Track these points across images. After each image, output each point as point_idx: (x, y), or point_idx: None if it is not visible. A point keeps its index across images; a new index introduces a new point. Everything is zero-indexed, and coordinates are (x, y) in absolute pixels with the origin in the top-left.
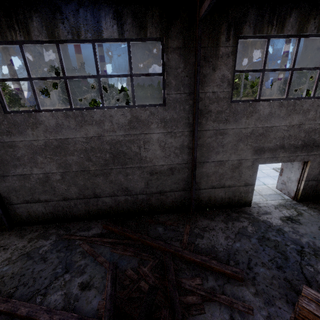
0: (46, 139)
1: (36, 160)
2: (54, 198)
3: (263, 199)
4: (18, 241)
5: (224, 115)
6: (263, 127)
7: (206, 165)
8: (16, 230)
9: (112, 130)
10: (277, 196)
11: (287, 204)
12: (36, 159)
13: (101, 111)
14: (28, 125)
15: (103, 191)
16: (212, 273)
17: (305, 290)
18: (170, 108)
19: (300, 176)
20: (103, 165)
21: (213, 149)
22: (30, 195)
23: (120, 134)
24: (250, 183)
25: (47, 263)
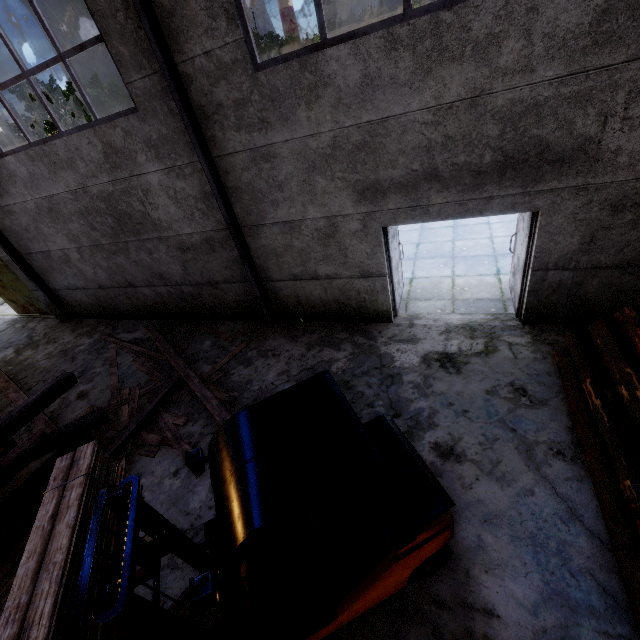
0: (34, 199)
1: (43, 231)
2: (89, 285)
3: (445, 310)
4: (68, 335)
5: (253, 110)
6: (359, 124)
7: (264, 232)
8: (75, 322)
9: (92, 174)
10: (493, 305)
11: (485, 327)
12: (42, 230)
13: (62, 143)
14: (6, 179)
15: (134, 277)
16: (209, 416)
17: (86, 446)
18: (148, 115)
19: (527, 257)
20: (113, 236)
21: (263, 197)
22: (65, 280)
23: (105, 180)
24: (374, 271)
25: (72, 364)
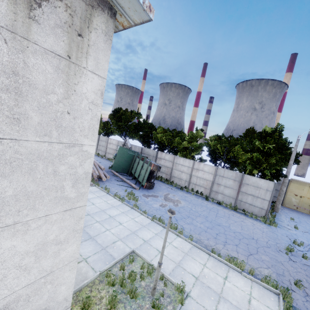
0: None
1: None
2: None
3: None
4: None
5: None
6: None
7: None
8: None
9: None
10: None
11: None
12: None
13: None
14: None
15: None
16: None
17: None
18: None
19: None
20: None
21: None
22: None
23: None
24: None
25: None
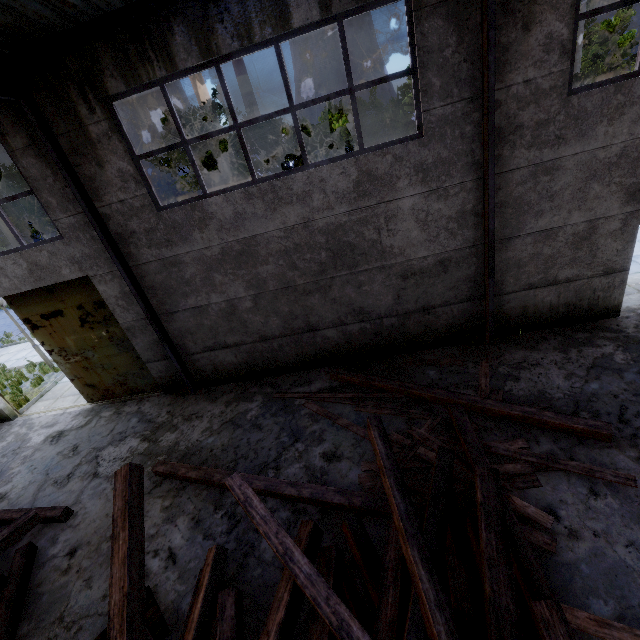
0: (222, 244)
1: (213, 281)
2: (247, 339)
3: None
4: (211, 406)
5: (552, 129)
6: None
7: (514, 243)
8: (201, 392)
9: (326, 206)
10: None
11: None
12: (212, 280)
13: (305, 175)
14: (194, 224)
15: (321, 319)
16: (545, 432)
17: None
18: (432, 140)
19: None
20: (318, 273)
21: (529, 209)
22: (212, 339)
23: (341, 211)
24: (618, 267)
25: (264, 431)
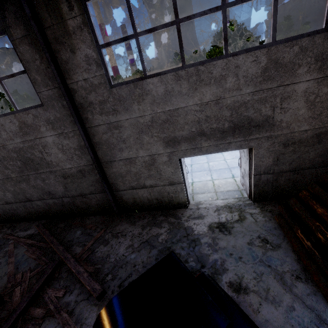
0: None
1: None
2: None
3: (213, 198)
4: None
5: (109, 105)
6: (164, 111)
7: (114, 164)
8: None
9: (10, 138)
10: (236, 193)
11: (236, 205)
12: None
13: None
14: None
15: (31, 195)
16: (81, 286)
17: None
18: (49, 108)
19: (250, 169)
20: (20, 172)
21: (114, 146)
22: None
23: (18, 141)
24: (176, 181)
25: None
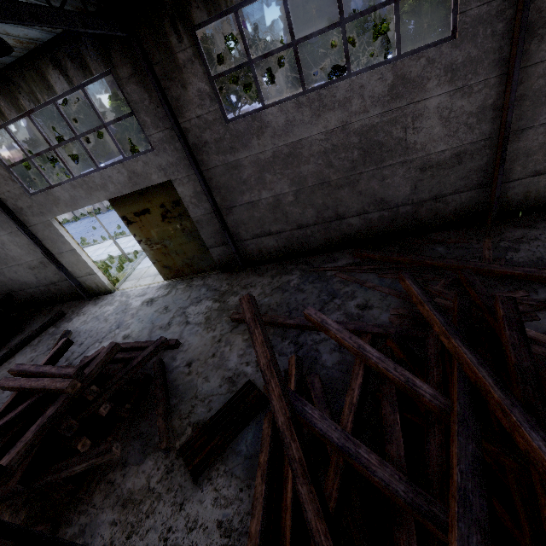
0: (274, 148)
1: (264, 180)
2: (286, 227)
3: None
4: (260, 279)
5: None
6: None
7: (527, 134)
8: (249, 270)
9: (362, 110)
10: None
11: None
12: (264, 179)
13: (347, 83)
14: (253, 132)
15: (348, 209)
16: (543, 285)
17: None
18: (464, 41)
19: None
20: (349, 169)
21: (545, 100)
22: (259, 228)
23: (374, 114)
24: None
25: (306, 293)
